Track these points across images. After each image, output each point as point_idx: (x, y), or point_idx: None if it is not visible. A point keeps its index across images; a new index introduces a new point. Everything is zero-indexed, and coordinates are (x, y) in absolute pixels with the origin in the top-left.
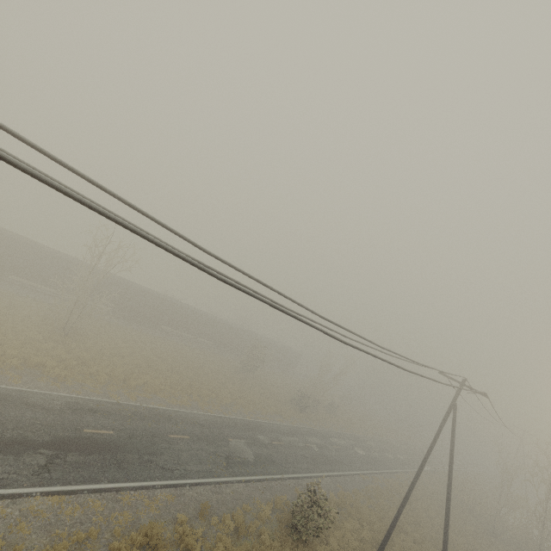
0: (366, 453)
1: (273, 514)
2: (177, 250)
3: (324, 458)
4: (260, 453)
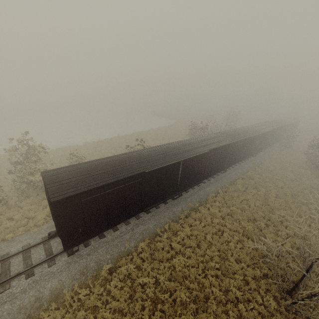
0: None
1: None
2: None
3: None
4: None
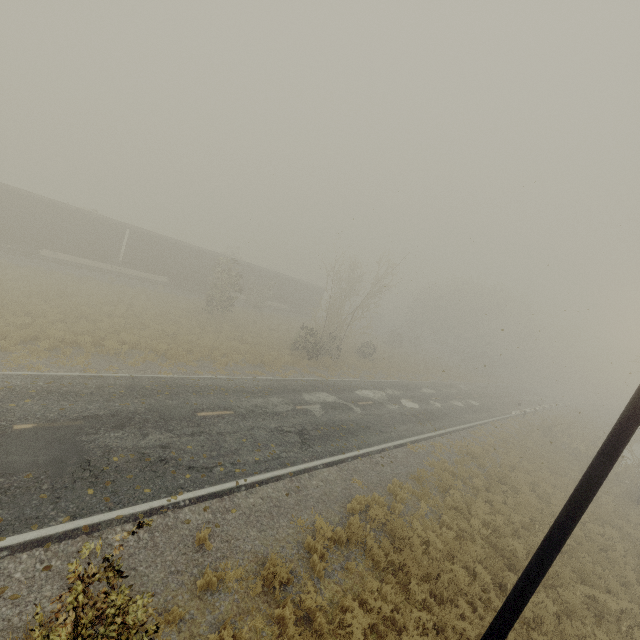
0: (420, 405)
1: None
2: None
3: (331, 427)
4: (126, 446)
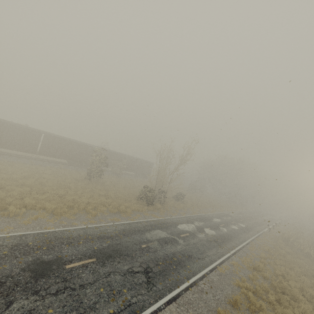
0: (216, 232)
1: None
2: None
3: (167, 261)
4: None
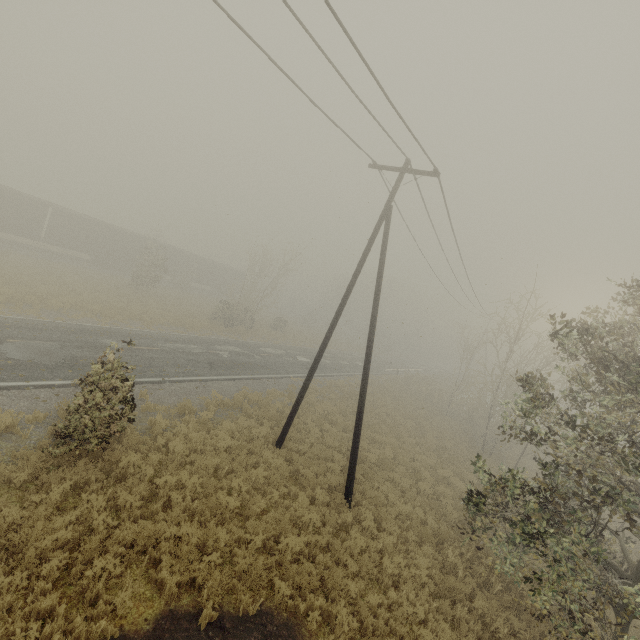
0: (312, 360)
1: (45, 427)
2: None
3: (234, 363)
4: (86, 356)
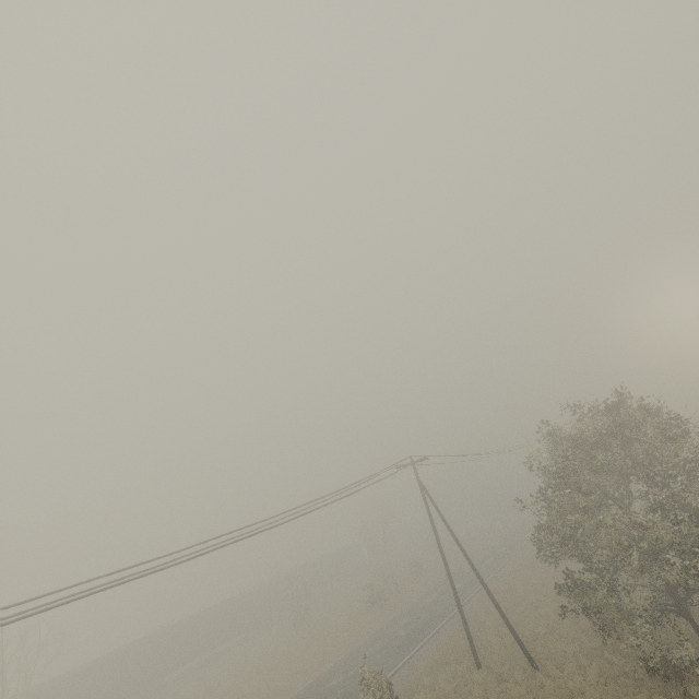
0: (462, 582)
1: None
2: (7, 617)
3: (413, 634)
4: None
